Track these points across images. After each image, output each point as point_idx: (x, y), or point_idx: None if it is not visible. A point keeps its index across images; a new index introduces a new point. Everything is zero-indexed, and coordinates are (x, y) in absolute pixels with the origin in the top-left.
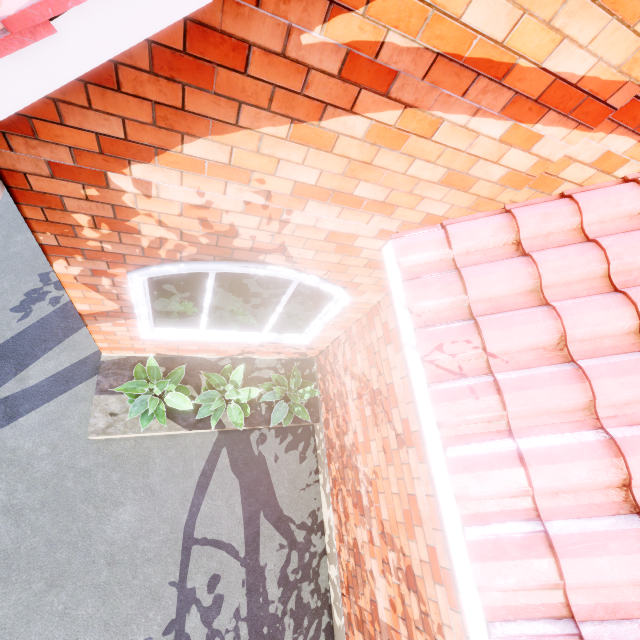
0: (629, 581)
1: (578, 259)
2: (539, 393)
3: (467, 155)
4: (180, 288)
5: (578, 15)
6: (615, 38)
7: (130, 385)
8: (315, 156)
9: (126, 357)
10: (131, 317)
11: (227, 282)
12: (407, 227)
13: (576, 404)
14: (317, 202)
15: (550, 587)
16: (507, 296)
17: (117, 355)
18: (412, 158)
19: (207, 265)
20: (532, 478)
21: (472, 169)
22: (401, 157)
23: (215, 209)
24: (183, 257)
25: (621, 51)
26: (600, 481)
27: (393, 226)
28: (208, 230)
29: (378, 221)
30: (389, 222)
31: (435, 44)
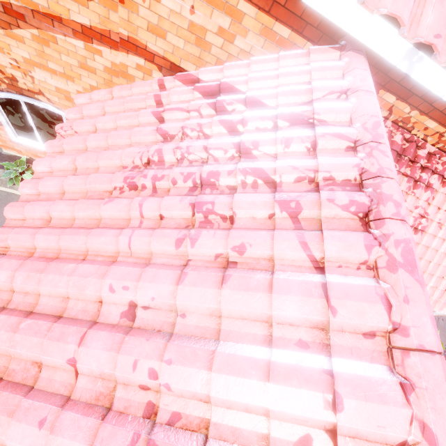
0: (55, 190)
1: (117, 103)
2: (74, 141)
3: (79, 55)
4: (15, 110)
5: (66, 2)
6: (87, 12)
7: (7, 164)
8: (21, 45)
9: (15, 155)
10: (2, 124)
11: (34, 111)
12: (87, 91)
13: (83, 146)
14: (38, 69)
15: (40, 194)
16: (96, 115)
17: (10, 153)
18: (59, 53)
19: (14, 95)
20: (52, 163)
21: (88, 63)
22: (54, 51)
23: (1, 65)
24: (3, 89)
25: (94, 17)
26: (70, 166)
27: (81, 89)
28: (4, 75)
29: (72, 85)
30: (77, 86)
31: (28, 6)
